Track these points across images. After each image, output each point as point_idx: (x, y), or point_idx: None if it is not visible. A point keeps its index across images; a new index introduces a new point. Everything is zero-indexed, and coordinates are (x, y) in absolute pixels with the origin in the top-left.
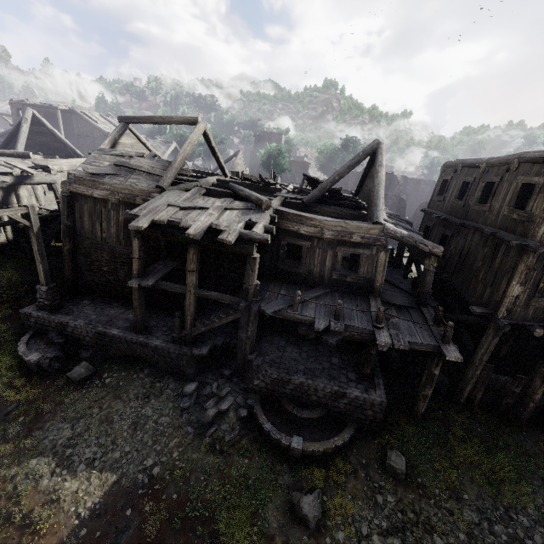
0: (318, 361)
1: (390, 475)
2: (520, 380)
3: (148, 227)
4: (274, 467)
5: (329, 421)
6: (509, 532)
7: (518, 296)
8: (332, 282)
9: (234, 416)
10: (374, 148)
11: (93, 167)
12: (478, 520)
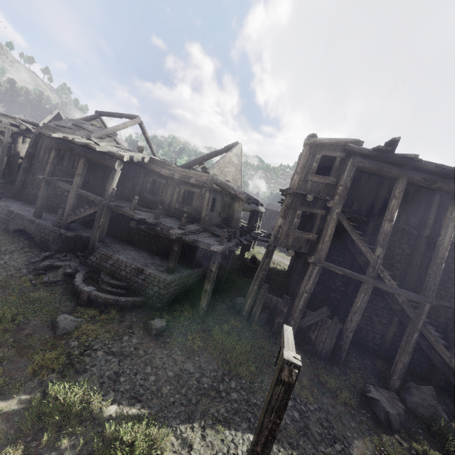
0: (145, 259)
1: (148, 331)
2: (286, 300)
3: (62, 143)
4: (64, 303)
5: (128, 292)
6: (213, 385)
7: (280, 226)
8: (176, 211)
9: (61, 272)
10: (234, 145)
11: (59, 123)
12: (193, 371)
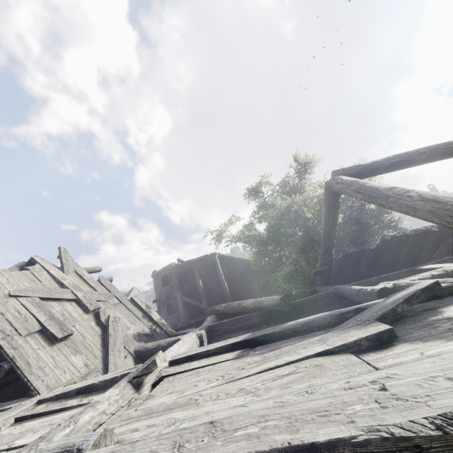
0: None
1: None
2: None
3: None
4: None
5: None
6: None
7: None
8: None
9: None
10: (132, 290)
11: None
12: None
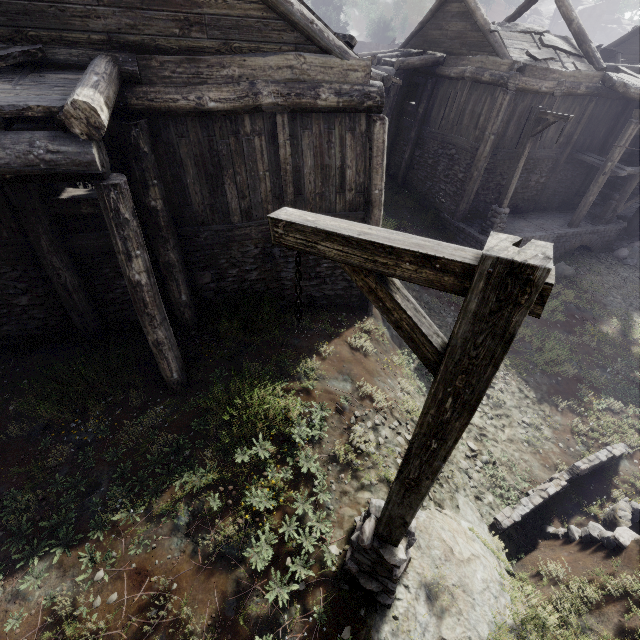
0: None
1: None
2: None
3: None
4: None
5: None
6: None
7: None
8: None
9: None
10: None
11: (535, 51)
12: None
